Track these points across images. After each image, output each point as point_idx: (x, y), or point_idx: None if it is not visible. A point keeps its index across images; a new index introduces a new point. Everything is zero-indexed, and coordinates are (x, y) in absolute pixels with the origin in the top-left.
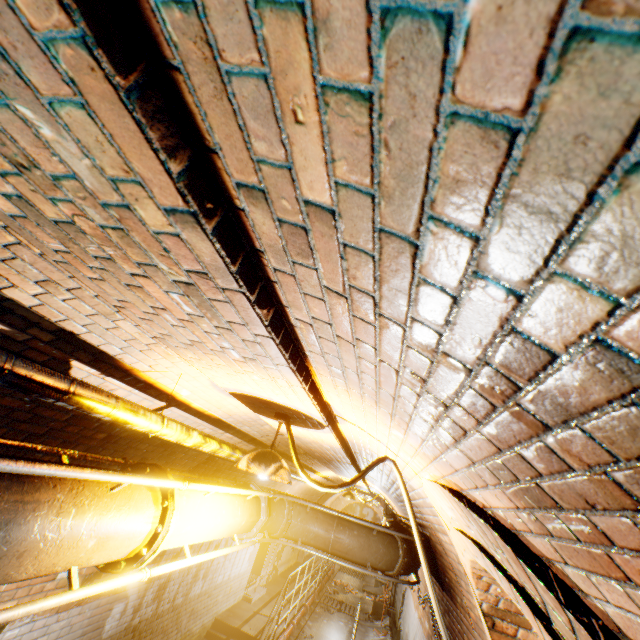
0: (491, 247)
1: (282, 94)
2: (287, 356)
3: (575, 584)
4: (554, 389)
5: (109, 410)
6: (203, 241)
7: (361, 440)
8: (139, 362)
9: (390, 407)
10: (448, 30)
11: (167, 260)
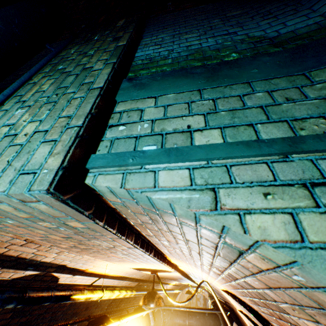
0: (216, 261)
1: (163, 233)
2: (159, 260)
3: None
4: (241, 283)
5: (84, 296)
6: (137, 249)
7: (190, 271)
8: (89, 266)
9: (200, 268)
10: (198, 245)
11: (121, 251)
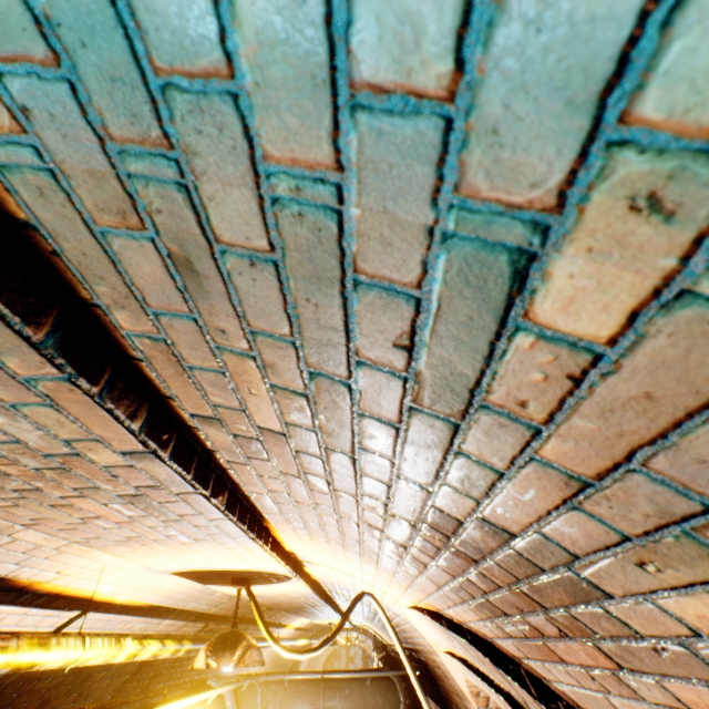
0: (403, 466)
1: (238, 380)
2: (246, 528)
3: (540, 674)
4: (469, 539)
5: (8, 658)
6: (160, 466)
7: (334, 577)
8: (42, 572)
9: (358, 548)
10: (350, 387)
11: (114, 482)
